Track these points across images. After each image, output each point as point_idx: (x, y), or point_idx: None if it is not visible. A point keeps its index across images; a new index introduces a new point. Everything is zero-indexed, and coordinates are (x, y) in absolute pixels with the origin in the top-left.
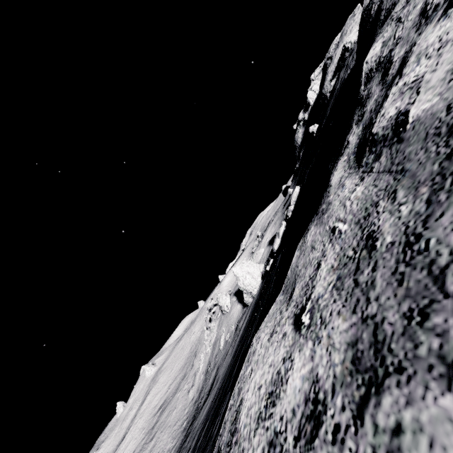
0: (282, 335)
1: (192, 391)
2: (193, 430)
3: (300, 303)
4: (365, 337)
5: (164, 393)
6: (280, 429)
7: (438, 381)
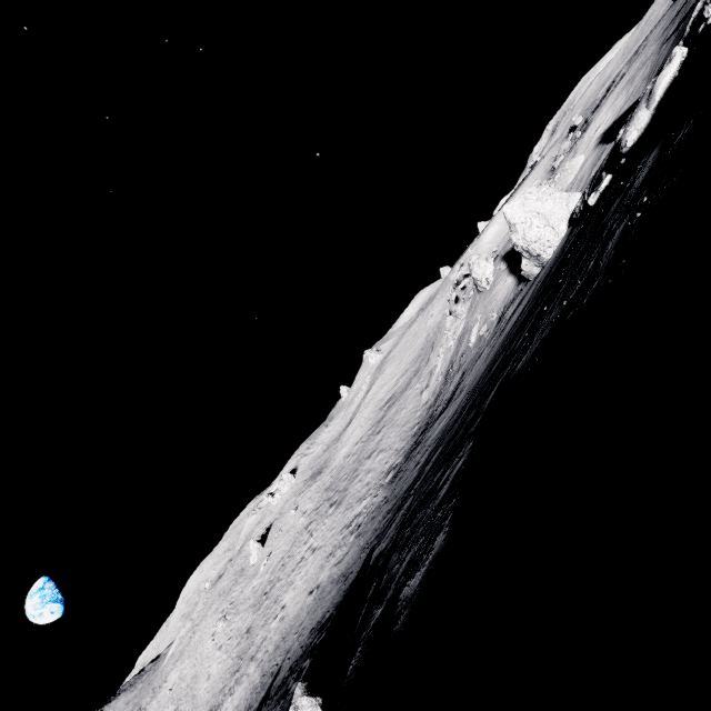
0: None
1: (427, 393)
2: (424, 442)
3: None
4: None
5: (392, 386)
6: None
7: None
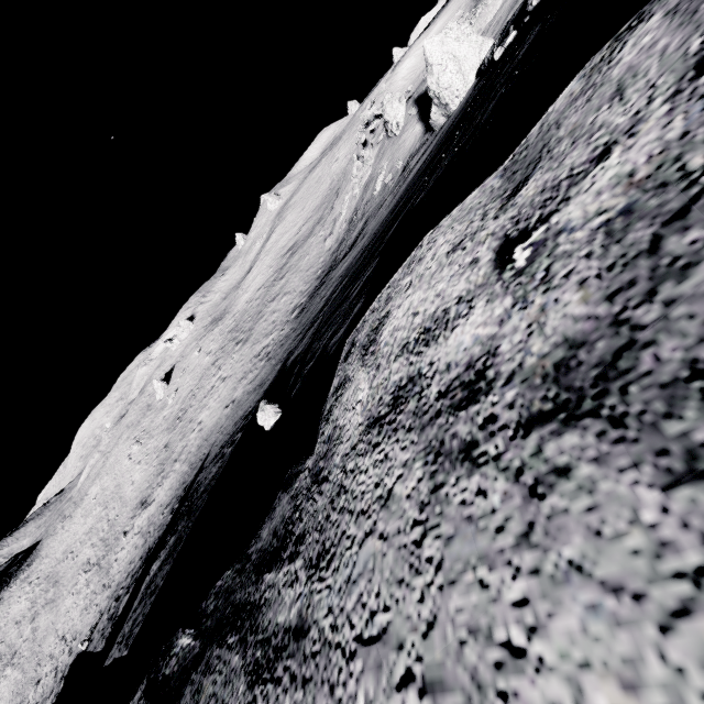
0: (470, 260)
1: (330, 240)
2: (329, 281)
3: (525, 219)
4: (600, 348)
5: (294, 235)
6: (426, 373)
7: (658, 472)
